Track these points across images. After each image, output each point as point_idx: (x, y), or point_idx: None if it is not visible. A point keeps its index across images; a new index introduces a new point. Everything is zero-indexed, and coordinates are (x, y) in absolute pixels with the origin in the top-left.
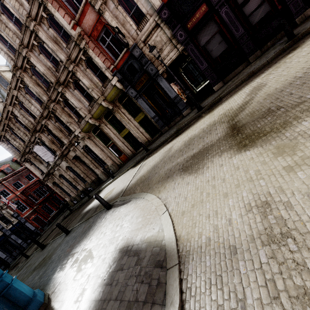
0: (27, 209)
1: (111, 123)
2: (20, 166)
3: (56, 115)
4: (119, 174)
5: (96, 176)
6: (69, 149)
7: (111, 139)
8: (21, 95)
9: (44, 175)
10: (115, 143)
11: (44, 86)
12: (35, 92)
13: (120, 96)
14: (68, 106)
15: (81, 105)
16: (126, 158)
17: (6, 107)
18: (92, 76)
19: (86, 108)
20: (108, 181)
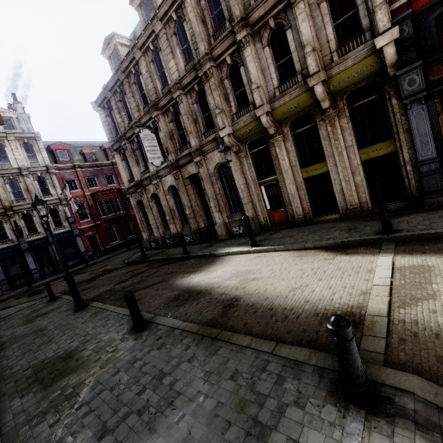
0: (87, 220)
1: (295, 142)
2: (106, 159)
3: (205, 87)
4: (275, 246)
5: (207, 223)
6: (190, 159)
7: (276, 172)
8: (165, 34)
9: (132, 183)
10: (279, 183)
11: (211, 27)
12: (191, 33)
13: (358, 89)
14: (231, 80)
15: (263, 81)
16: (283, 219)
17: (133, 50)
18: (326, 21)
19: (268, 93)
20: (237, 247)
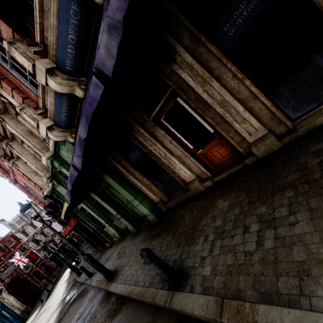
0: None
1: None
2: None
3: None
4: None
5: None
6: None
7: None
8: None
9: None
10: None
11: None
12: None
13: None
14: None
15: None
16: None
17: None
18: None
19: None
20: None
